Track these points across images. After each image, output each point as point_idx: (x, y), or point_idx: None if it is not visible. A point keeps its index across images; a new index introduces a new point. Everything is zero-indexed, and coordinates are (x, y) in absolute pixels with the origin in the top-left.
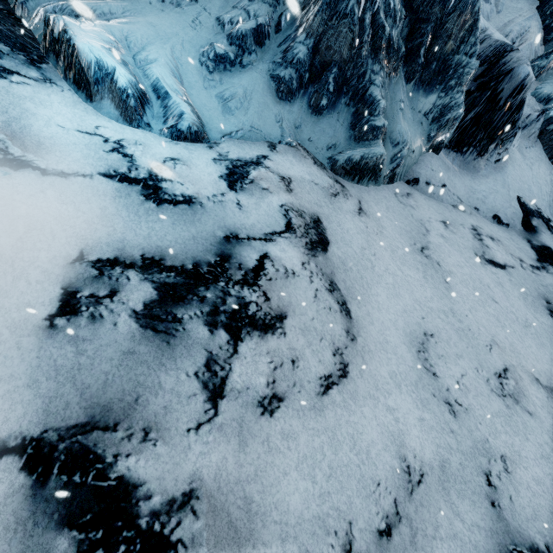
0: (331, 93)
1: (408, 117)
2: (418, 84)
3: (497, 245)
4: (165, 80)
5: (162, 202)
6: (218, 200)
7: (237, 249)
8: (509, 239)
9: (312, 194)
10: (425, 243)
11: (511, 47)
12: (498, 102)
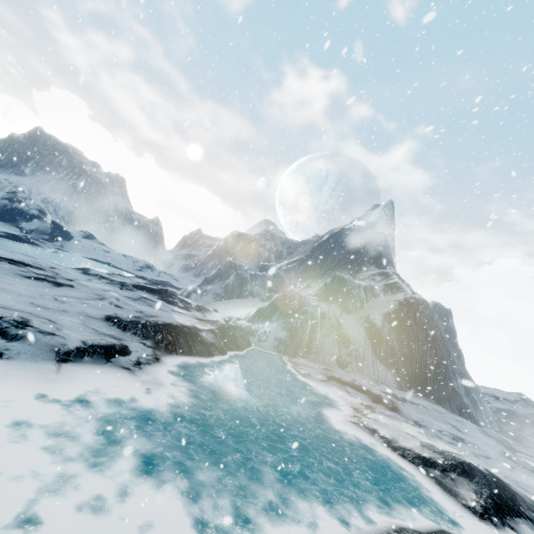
0: None
1: None
2: None
3: None
4: None
5: None
6: None
7: None
8: None
9: None
10: None
11: None
12: None
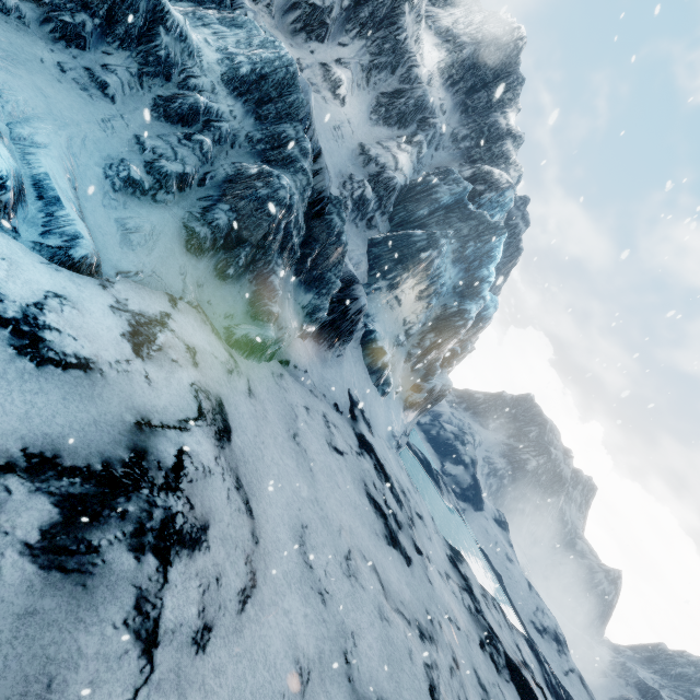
0: (239, 267)
1: (291, 306)
2: (302, 281)
3: (338, 433)
4: (58, 181)
5: (44, 362)
6: (123, 369)
7: (152, 440)
8: (343, 426)
9: (214, 370)
10: (296, 429)
11: (358, 280)
12: (347, 315)
